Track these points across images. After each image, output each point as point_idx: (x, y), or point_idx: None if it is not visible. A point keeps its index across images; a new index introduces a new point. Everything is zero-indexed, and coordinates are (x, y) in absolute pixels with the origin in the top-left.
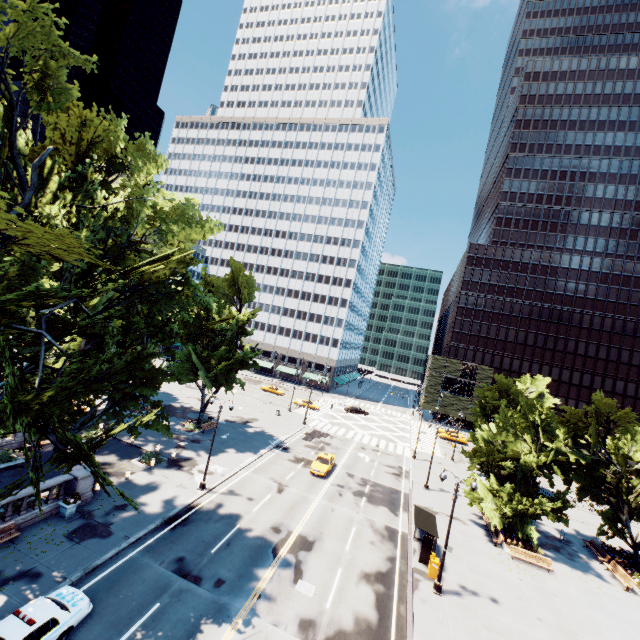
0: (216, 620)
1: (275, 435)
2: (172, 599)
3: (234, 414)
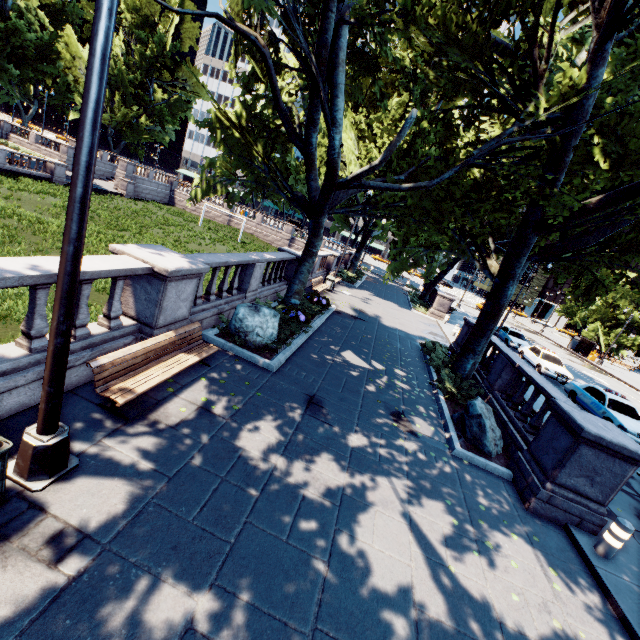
0: None
1: None
2: None
3: None
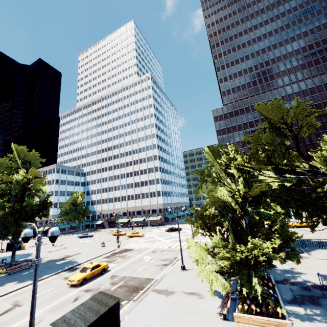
0: None
1: (79, 261)
2: None
3: (64, 254)
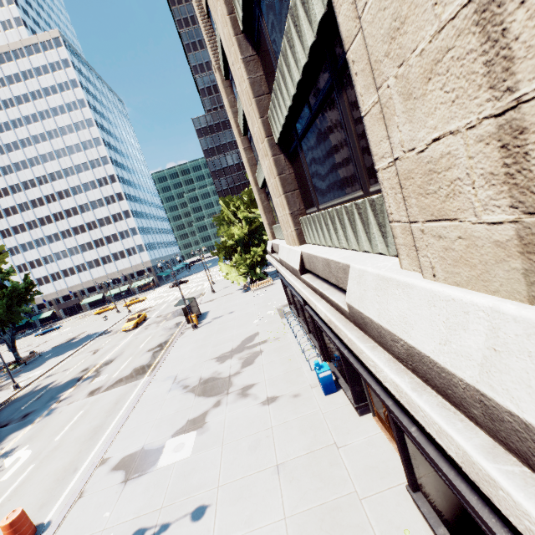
0: (20, 429)
1: (100, 331)
2: None
3: (62, 340)
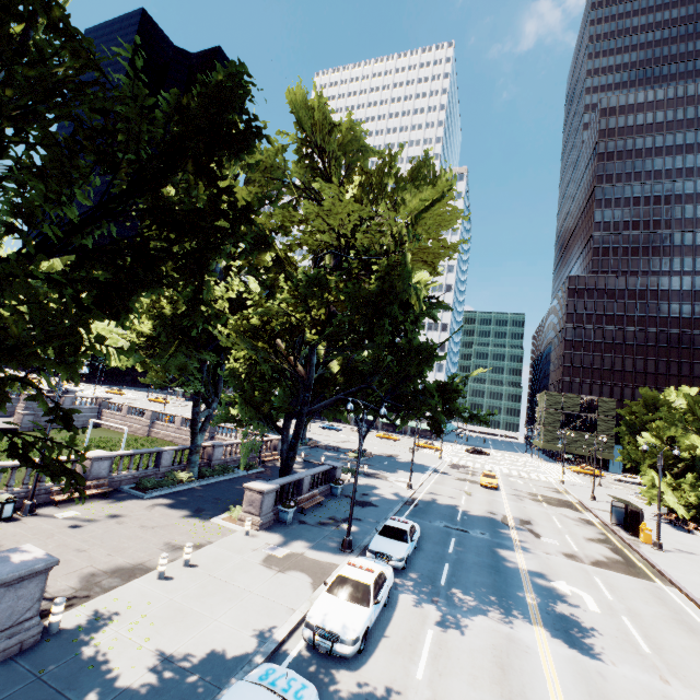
0: (502, 548)
1: (425, 464)
2: (459, 537)
3: (375, 451)
